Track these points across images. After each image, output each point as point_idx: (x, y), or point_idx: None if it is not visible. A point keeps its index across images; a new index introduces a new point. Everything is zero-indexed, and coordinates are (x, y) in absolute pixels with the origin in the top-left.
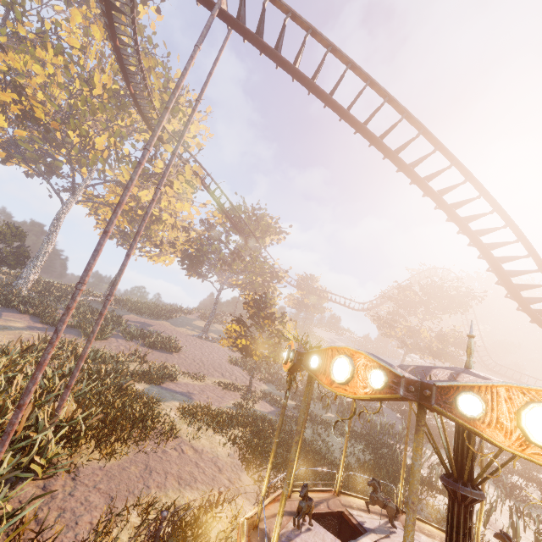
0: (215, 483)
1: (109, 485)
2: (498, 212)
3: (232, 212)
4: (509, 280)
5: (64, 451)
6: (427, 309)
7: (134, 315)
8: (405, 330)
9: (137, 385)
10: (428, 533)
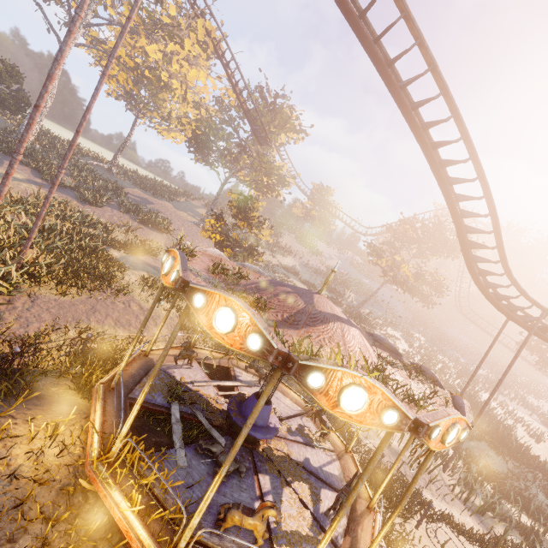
0: (146, 331)
1: (59, 312)
2: (473, 162)
3: (248, 94)
4: (463, 236)
5: (28, 283)
6: (419, 247)
7: (138, 190)
8: (389, 262)
9: (115, 252)
10: (286, 393)
